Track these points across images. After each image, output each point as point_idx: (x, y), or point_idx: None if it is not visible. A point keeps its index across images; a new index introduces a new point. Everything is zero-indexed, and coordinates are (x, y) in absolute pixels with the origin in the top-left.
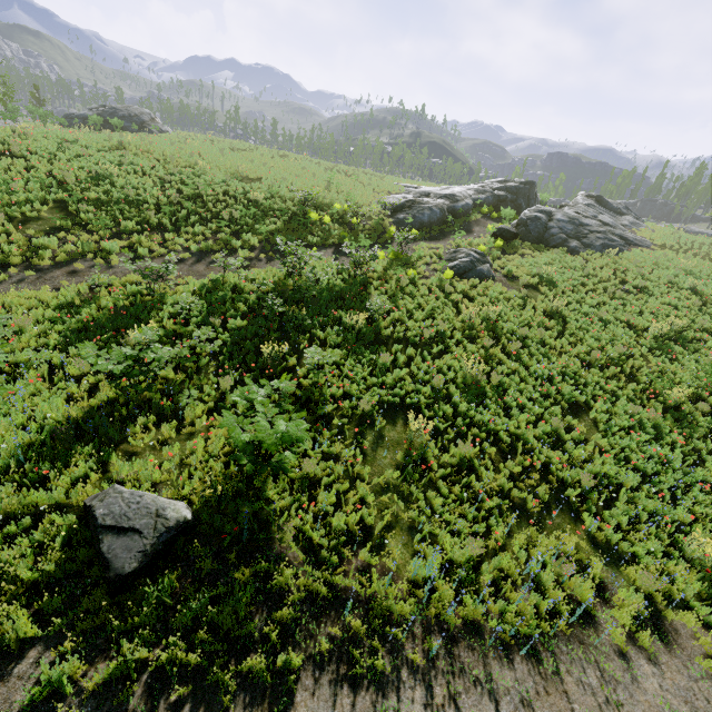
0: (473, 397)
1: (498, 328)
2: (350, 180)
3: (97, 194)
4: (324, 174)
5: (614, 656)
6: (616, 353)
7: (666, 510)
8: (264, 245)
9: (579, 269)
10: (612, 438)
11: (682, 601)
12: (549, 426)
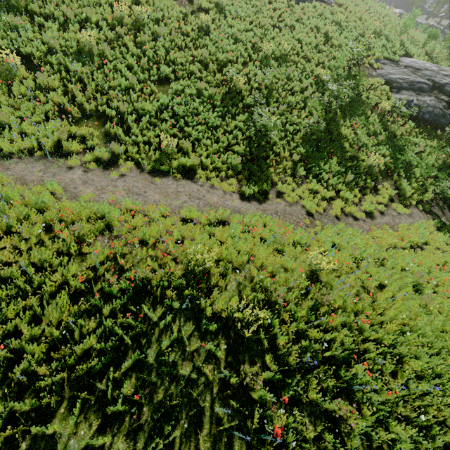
0: (78, 57)
1: (144, 27)
2: None
3: None
4: None
5: (64, 167)
6: (223, 57)
7: (169, 129)
8: None
9: (255, 6)
10: (171, 97)
11: (139, 161)
12: (126, 82)
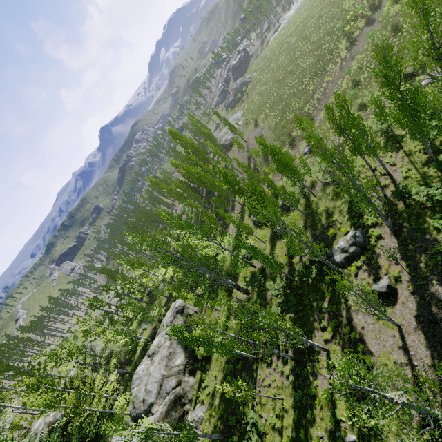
0: None
1: None
2: (335, 4)
3: (302, 86)
4: (324, 16)
5: None
6: None
7: None
8: (348, 50)
9: None
10: None
11: None
12: None
